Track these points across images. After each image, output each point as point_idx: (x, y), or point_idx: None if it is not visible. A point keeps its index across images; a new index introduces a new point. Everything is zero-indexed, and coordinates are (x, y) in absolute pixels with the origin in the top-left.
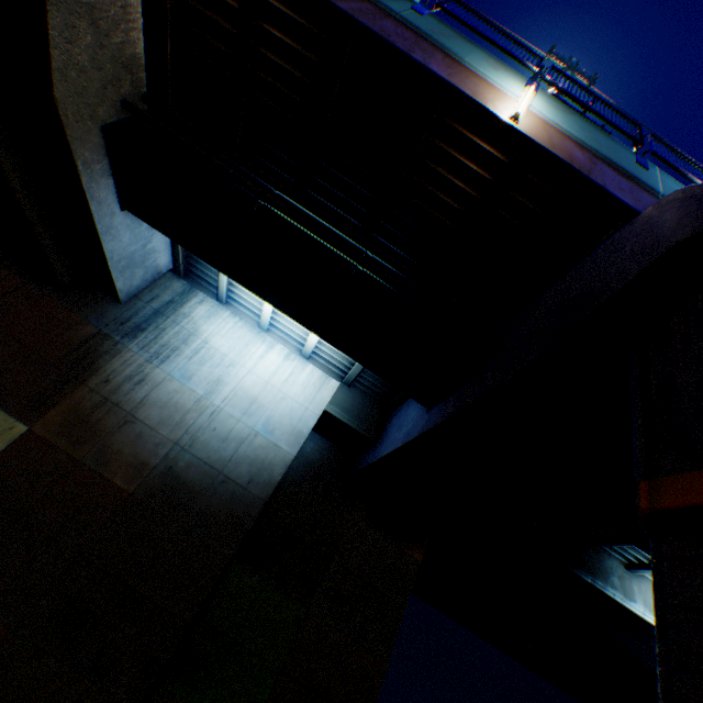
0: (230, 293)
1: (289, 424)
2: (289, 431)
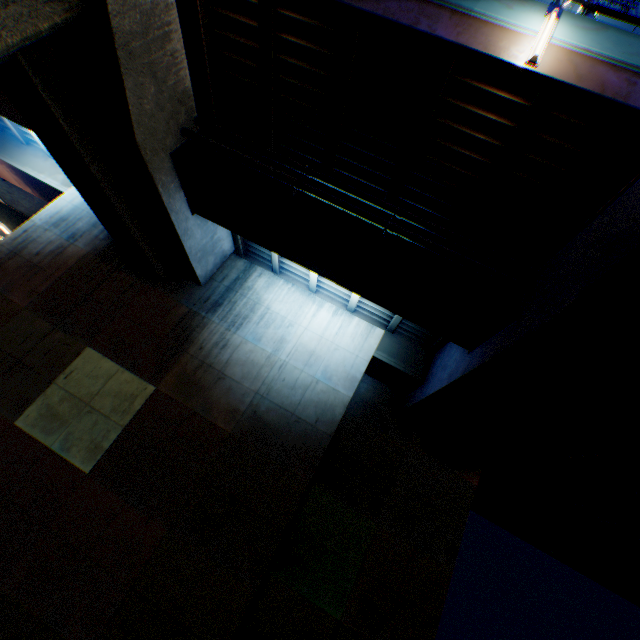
0: (281, 265)
1: (343, 371)
2: (344, 377)
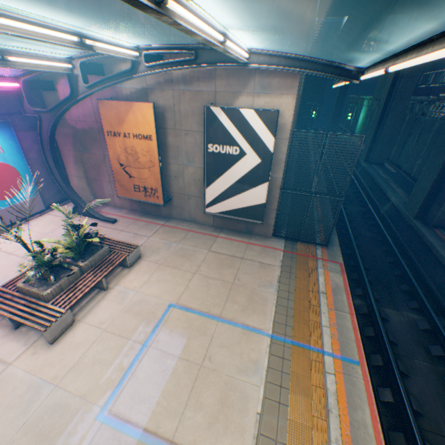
0: None
1: None
2: None
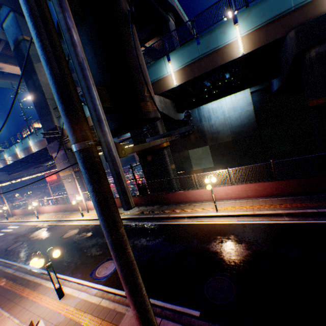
0: None
1: (245, 104)
2: (246, 106)
